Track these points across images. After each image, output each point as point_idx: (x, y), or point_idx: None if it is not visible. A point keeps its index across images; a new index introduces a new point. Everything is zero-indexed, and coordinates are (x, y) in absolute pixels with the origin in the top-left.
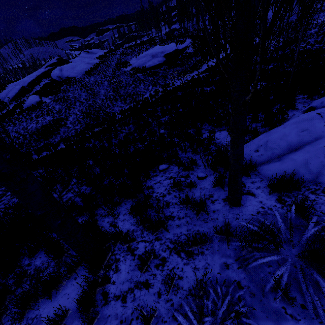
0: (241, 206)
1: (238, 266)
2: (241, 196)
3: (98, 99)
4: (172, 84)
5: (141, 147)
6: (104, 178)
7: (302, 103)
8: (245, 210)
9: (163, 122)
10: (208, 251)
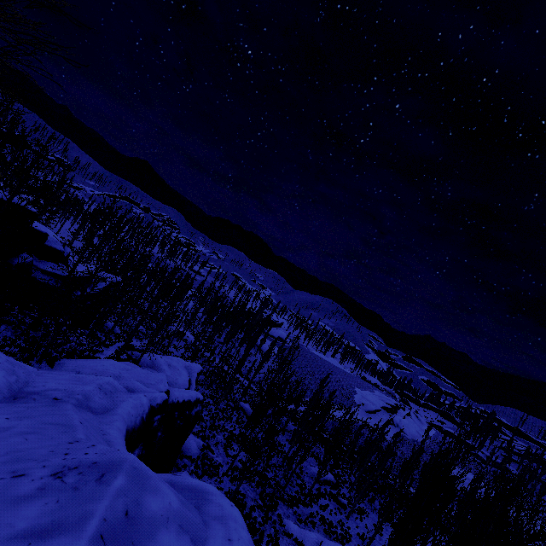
0: None
1: None
2: None
3: None
4: None
5: None
6: None
7: None
8: None
9: None
10: None
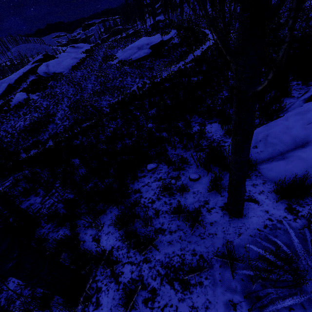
0: (244, 217)
1: (248, 307)
2: (243, 206)
3: (85, 94)
4: (159, 76)
5: (129, 143)
6: (89, 180)
7: (298, 90)
8: (248, 223)
9: (150, 115)
10: (208, 281)
